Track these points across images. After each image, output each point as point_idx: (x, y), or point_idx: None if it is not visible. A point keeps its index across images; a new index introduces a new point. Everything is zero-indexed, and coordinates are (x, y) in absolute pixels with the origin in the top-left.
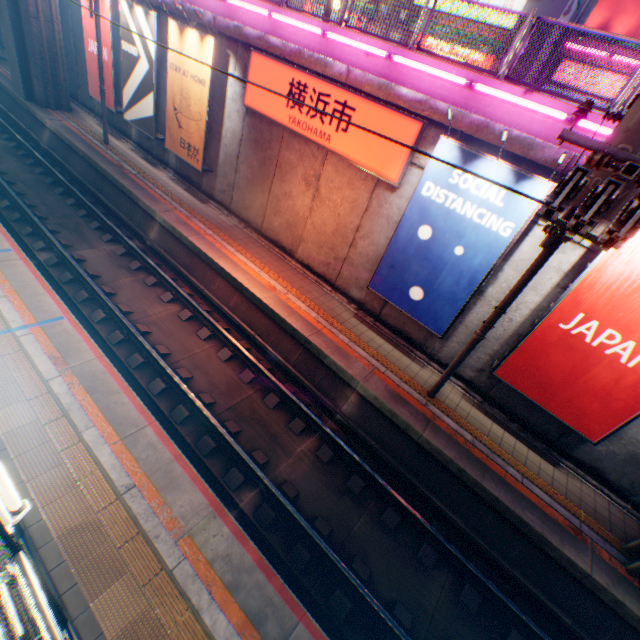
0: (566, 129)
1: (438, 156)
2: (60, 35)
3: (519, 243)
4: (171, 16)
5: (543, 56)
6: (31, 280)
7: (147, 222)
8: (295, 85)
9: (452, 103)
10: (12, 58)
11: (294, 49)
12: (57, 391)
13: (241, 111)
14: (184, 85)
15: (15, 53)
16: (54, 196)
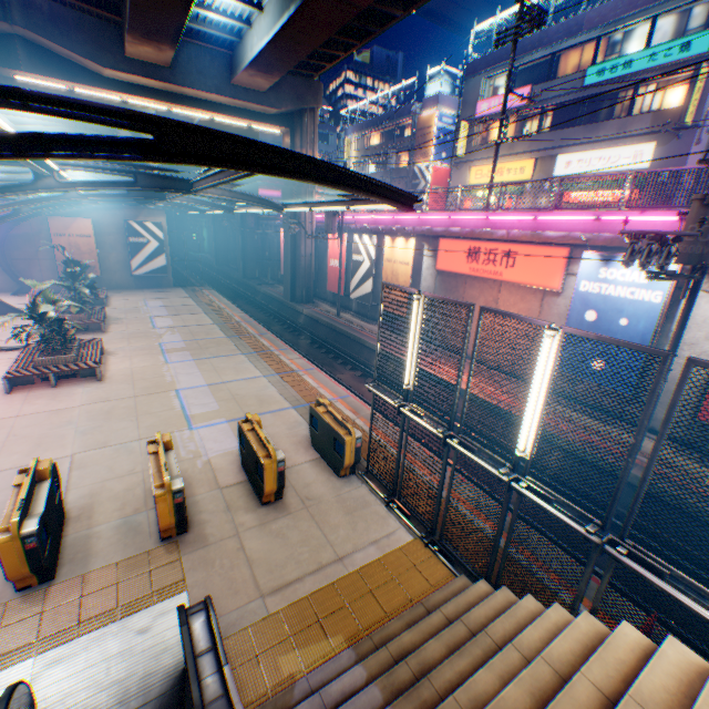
0: (682, 225)
1: (584, 264)
2: (313, 262)
3: (676, 306)
4: (384, 234)
5: (648, 190)
6: (328, 380)
7: (371, 355)
8: (471, 249)
9: (588, 231)
10: (286, 280)
11: (468, 231)
12: (359, 424)
13: (433, 274)
14: (393, 268)
15: (289, 277)
16: (313, 349)
